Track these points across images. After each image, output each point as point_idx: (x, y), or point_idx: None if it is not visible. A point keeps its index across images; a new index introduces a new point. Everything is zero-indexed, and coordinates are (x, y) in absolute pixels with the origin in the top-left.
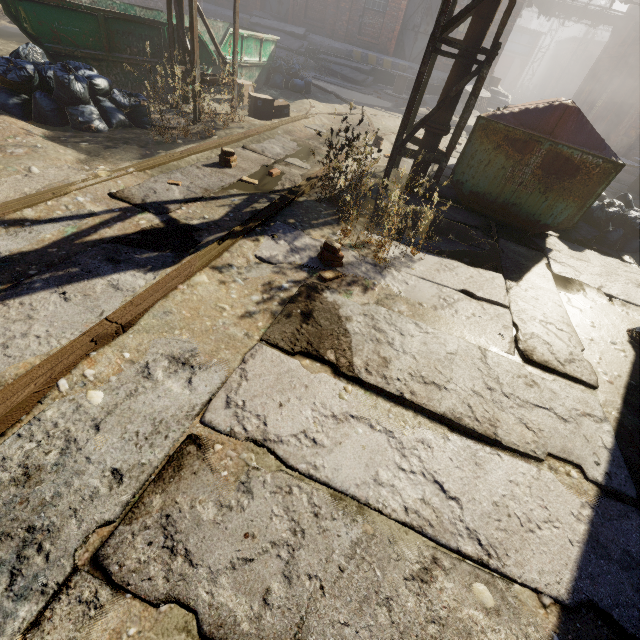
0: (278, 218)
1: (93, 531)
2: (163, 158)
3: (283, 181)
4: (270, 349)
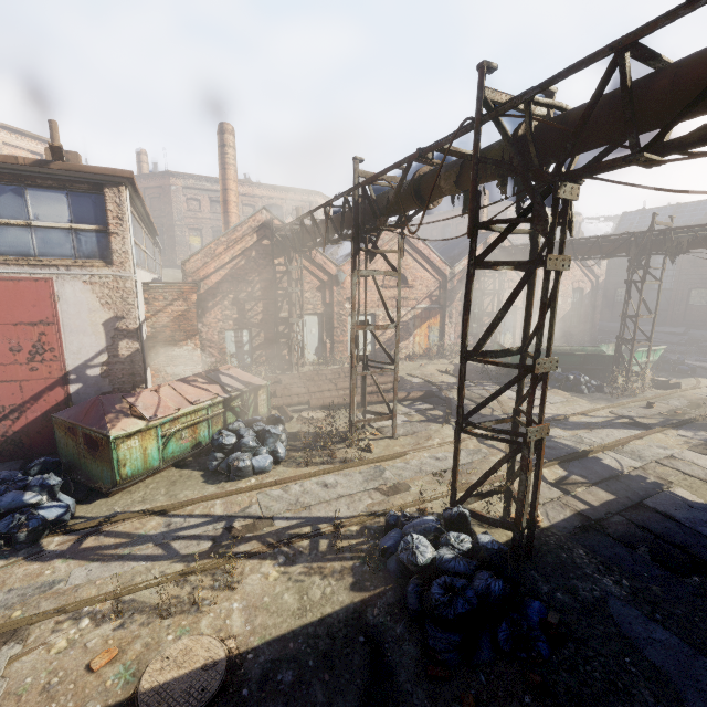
0: (685, 426)
1: (651, 460)
2: (621, 403)
3: (684, 416)
4: (691, 451)
